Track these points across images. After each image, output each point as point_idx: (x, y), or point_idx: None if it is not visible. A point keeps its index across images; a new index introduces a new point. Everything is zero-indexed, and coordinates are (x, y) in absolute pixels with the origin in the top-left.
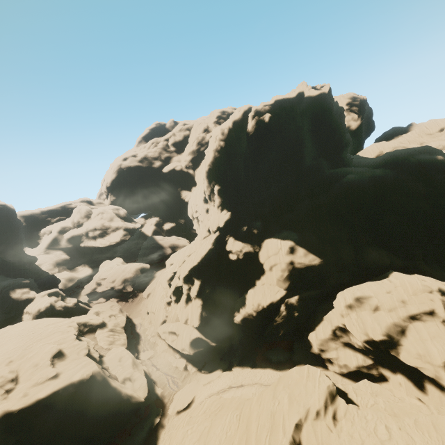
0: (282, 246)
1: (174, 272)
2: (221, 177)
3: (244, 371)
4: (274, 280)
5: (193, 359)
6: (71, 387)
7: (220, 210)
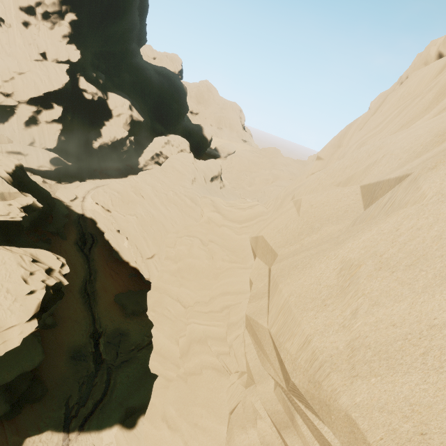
0: (126, 102)
1: None
2: (80, 9)
3: (96, 181)
4: (121, 124)
5: (49, 175)
6: (19, 168)
7: (67, 41)
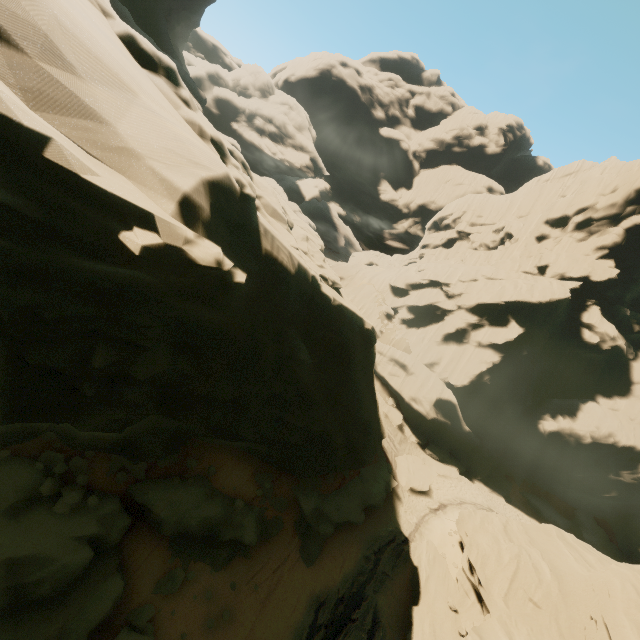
0: None
1: (433, 281)
2: None
3: (495, 497)
4: None
5: (417, 423)
6: (361, 335)
7: (600, 255)
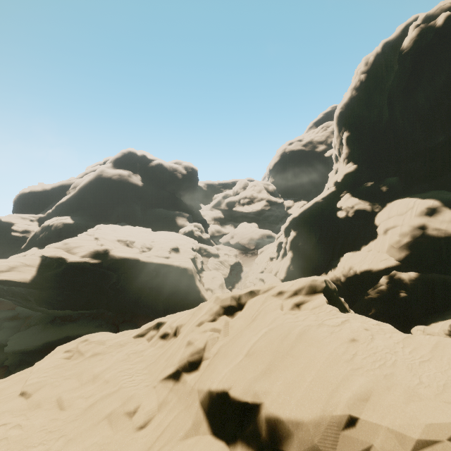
0: (415, 205)
1: None
2: (353, 121)
3: None
4: (384, 246)
5: None
6: (171, 267)
7: (346, 164)
